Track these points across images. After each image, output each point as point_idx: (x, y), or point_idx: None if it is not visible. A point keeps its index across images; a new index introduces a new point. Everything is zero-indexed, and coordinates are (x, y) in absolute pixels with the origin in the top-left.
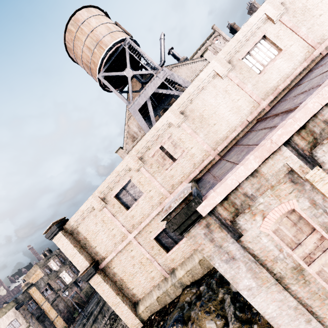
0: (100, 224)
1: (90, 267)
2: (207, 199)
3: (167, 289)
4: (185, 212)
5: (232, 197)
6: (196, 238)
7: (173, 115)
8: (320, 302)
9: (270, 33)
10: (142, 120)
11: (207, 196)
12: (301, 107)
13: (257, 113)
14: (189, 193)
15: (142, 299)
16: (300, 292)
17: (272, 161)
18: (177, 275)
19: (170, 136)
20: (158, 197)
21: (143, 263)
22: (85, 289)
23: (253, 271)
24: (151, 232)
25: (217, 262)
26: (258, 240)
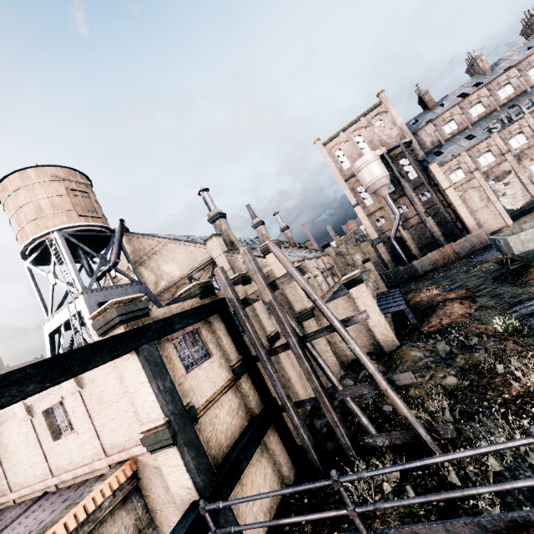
0: None
1: None
2: None
3: None
4: None
5: None
6: None
7: None
8: None
9: (68, 401)
10: (50, 350)
11: None
12: None
13: (43, 487)
14: None
15: None
16: None
17: None
18: None
19: None
20: None
21: None
22: None
23: None
24: None
25: None
26: None
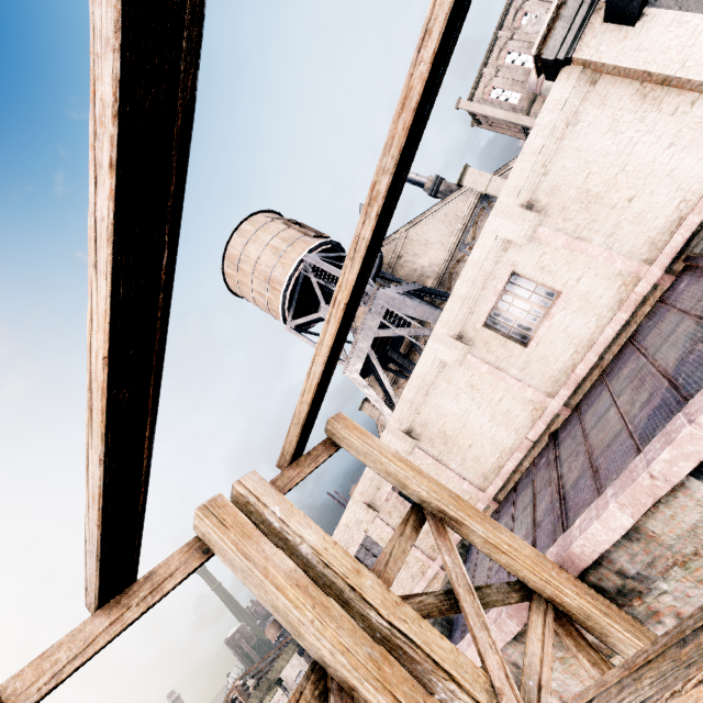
0: None
1: None
2: None
3: None
4: None
5: None
6: None
7: (395, 437)
8: None
9: (523, 264)
10: (371, 391)
11: None
12: None
13: (544, 425)
14: None
15: None
16: None
17: None
18: None
19: None
20: (416, 563)
21: None
22: None
23: None
24: None
25: None
26: None
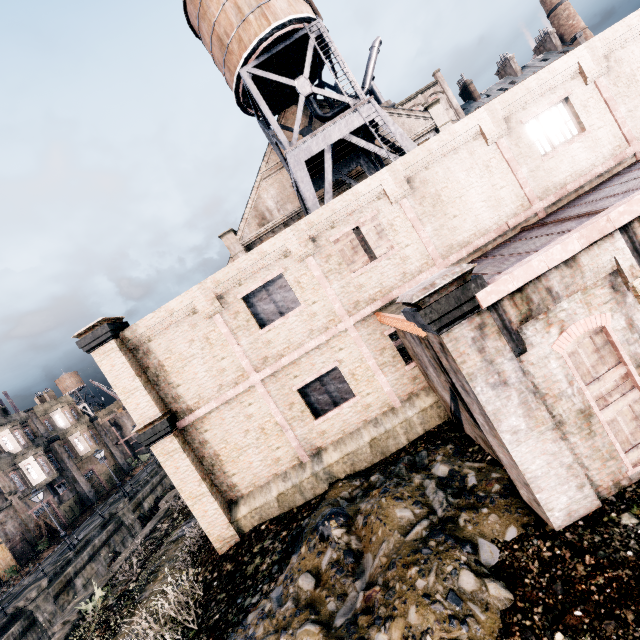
0: (199, 343)
1: (163, 420)
2: (496, 283)
3: (302, 482)
4: (457, 296)
5: (530, 290)
6: (459, 342)
7: (392, 178)
8: (601, 463)
9: (576, 96)
10: (308, 183)
11: (495, 280)
12: None
13: (525, 217)
14: (472, 268)
15: (248, 496)
16: (579, 447)
17: (598, 250)
18: (324, 459)
19: (376, 215)
20: (325, 317)
21: (267, 430)
22: (70, 503)
23: (527, 406)
24: (297, 377)
25: (479, 384)
26: (545, 363)
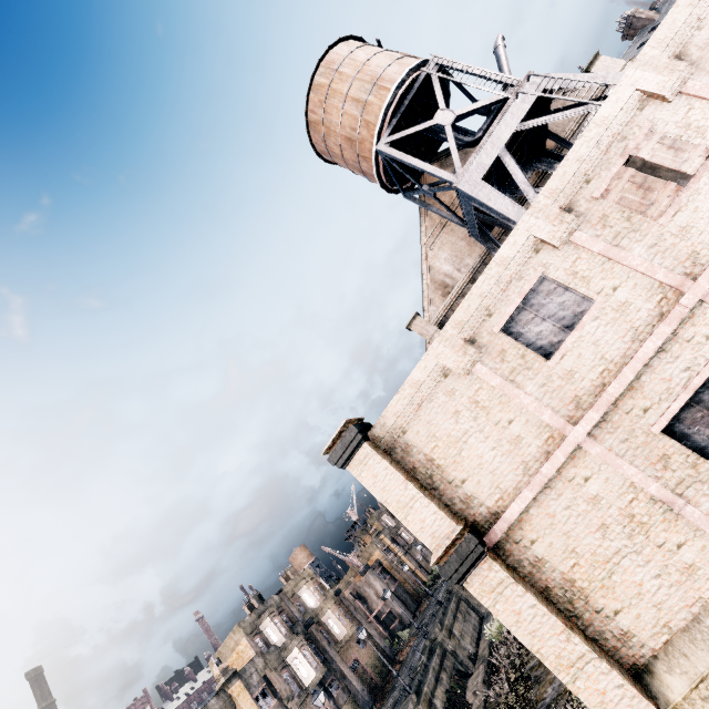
0: (468, 413)
1: (467, 535)
2: None
3: None
4: None
5: None
6: None
7: (650, 71)
8: None
9: None
10: (497, 196)
11: None
12: None
13: None
14: None
15: (666, 653)
16: None
17: None
18: None
19: (649, 130)
20: (647, 301)
21: (639, 517)
22: (347, 708)
23: None
24: (649, 410)
25: None
26: None
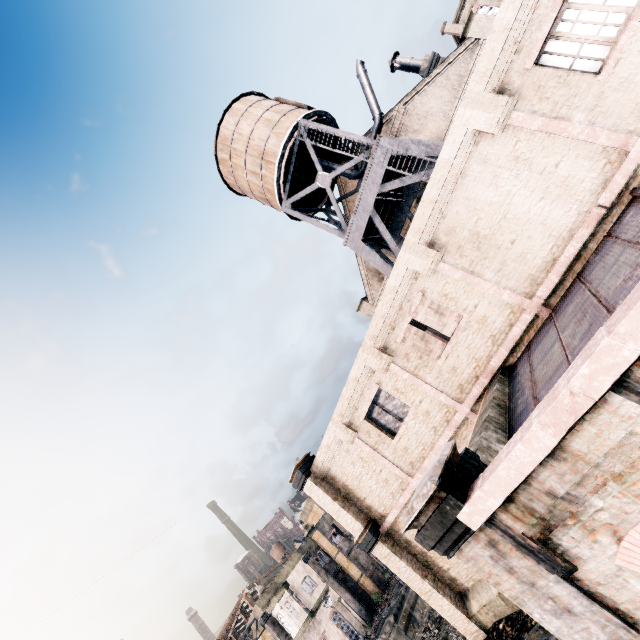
0: (358, 463)
1: (366, 532)
2: (470, 502)
3: None
4: (439, 520)
5: (524, 498)
6: (478, 562)
7: (414, 255)
8: None
9: None
10: (375, 256)
11: (471, 494)
12: (635, 294)
13: (625, 177)
14: (435, 490)
15: (472, 589)
16: None
17: (593, 428)
18: None
19: (423, 295)
20: (439, 412)
21: None
22: None
23: None
24: None
25: (534, 610)
26: (621, 583)
